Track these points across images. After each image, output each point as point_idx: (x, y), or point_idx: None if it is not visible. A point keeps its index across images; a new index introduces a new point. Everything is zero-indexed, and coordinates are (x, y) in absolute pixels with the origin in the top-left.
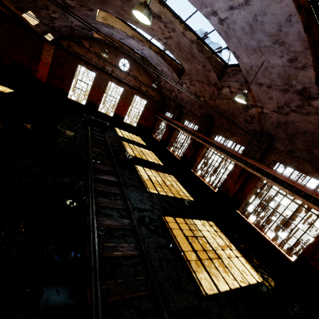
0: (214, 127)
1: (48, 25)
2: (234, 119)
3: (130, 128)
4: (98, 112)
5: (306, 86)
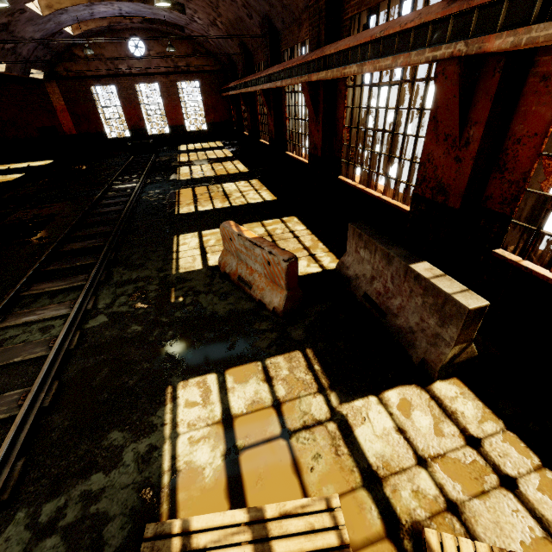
0: (252, 56)
1: (0, 62)
2: (246, 25)
3: (202, 135)
4: (150, 136)
5: None
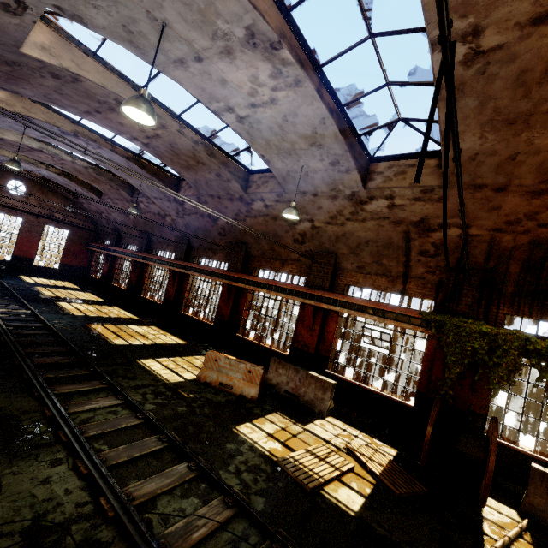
0: (153, 243)
1: None
2: (163, 230)
3: (49, 272)
4: None
5: (174, 197)
